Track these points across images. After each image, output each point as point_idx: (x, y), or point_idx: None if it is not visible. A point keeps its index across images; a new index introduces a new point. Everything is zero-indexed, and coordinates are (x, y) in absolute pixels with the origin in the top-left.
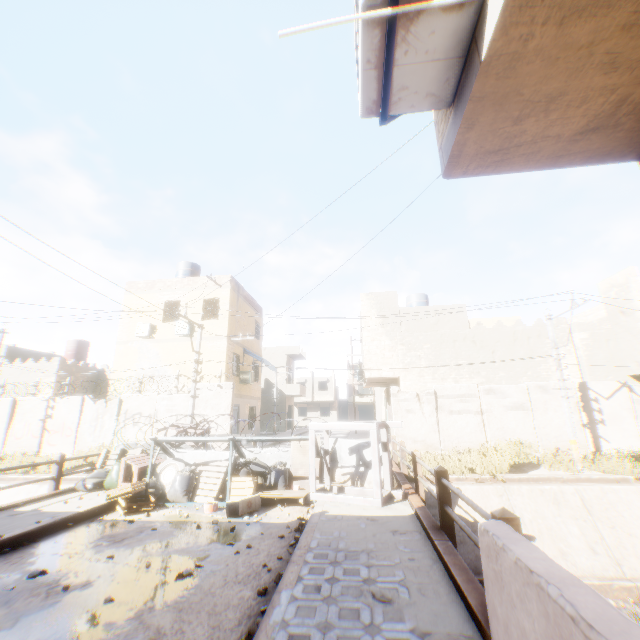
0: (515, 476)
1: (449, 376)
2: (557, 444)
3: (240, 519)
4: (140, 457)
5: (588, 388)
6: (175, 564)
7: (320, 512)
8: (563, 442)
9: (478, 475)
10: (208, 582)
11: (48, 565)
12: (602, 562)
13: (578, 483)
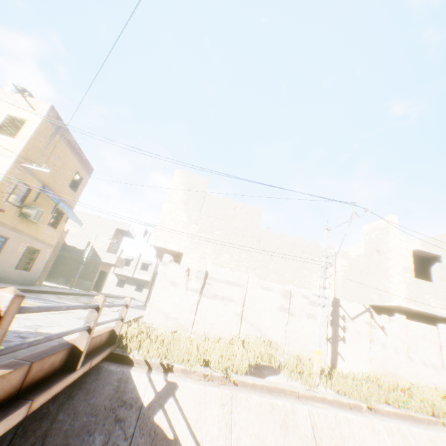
0: (250, 380)
1: (228, 265)
2: (302, 352)
3: None
4: None
5: (340, 305)
6: None
7: None
8: (307, 351)
9: (210, 370)
10: None
11: None
12: None
13: (314, 402)
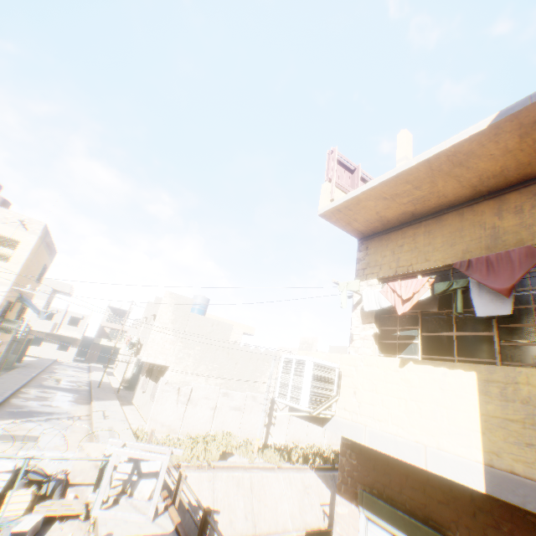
0: (222, 464)
1: (204, 374)
2: (248, 435)
3: None
4: None
5: (276, 402)
6: None
7: (107, 534)
8: (252, 434)
9: (200, 462)
10: None
11: None
12: (249, 525)
13: (252, 469)
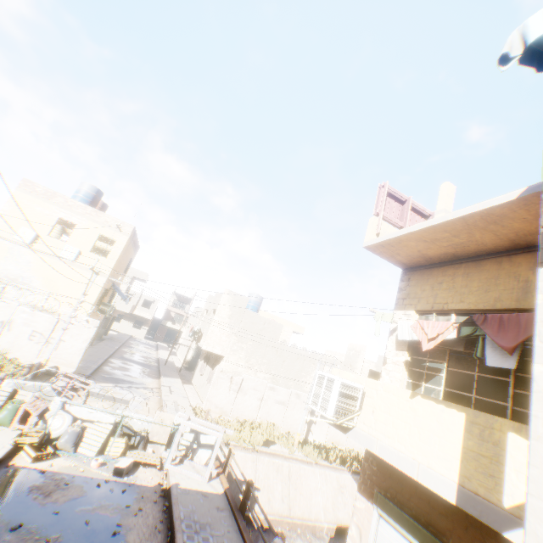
0: (265, 449)
1: (254, 367)
2: (290, 429)
3: (122, 478)
4: (34, 402)
5: None
6: (104, 522)
7: (176, 483)
8: (294, 429)
9: (246, 444)
10: (132, 538)
11: (15, 517)
12: (284, 507)
13: (291, 460)
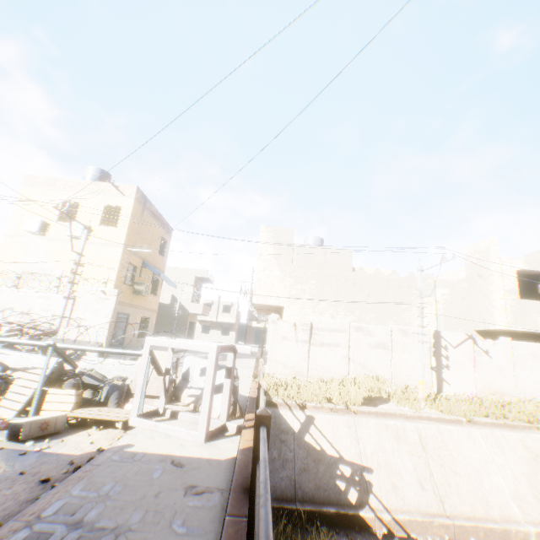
0: (366, 409)
1: (327, 311)
2: (408, 382)
3: (21, 445)
4: None
5: (441, 336)
6: None
7: (121, 446)
8: (413, 381)
9: (334, 405)
10: None
11: None
12: (428, 498)
13: (420, 420)
